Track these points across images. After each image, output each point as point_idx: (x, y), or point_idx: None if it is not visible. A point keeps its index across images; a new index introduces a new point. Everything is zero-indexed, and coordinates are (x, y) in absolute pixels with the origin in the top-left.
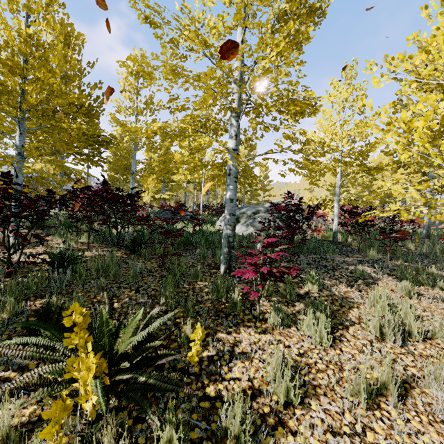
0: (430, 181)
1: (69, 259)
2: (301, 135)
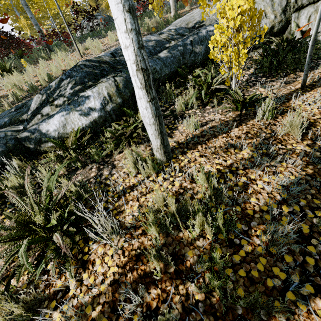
0: None
1: None
2: None
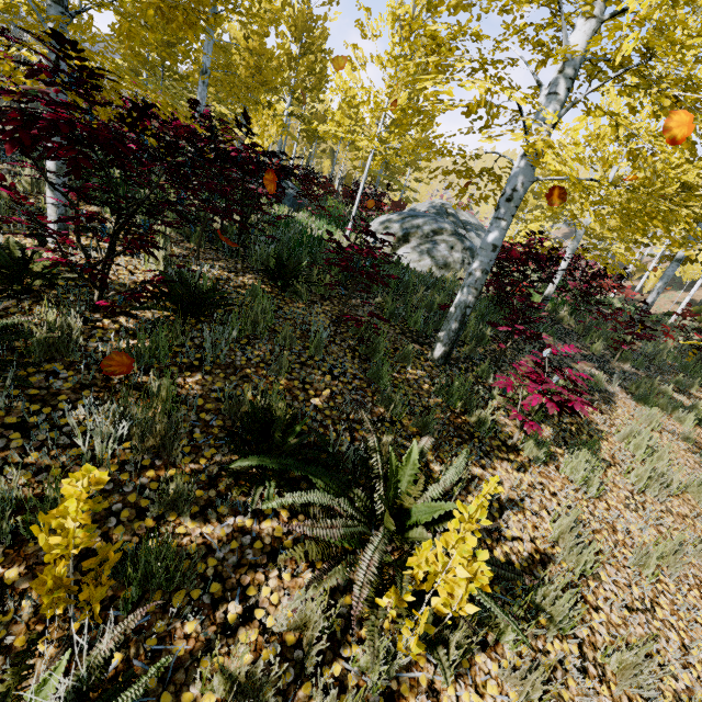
0: (695, 246)
1: (201, 292)
2: (662, 163)
